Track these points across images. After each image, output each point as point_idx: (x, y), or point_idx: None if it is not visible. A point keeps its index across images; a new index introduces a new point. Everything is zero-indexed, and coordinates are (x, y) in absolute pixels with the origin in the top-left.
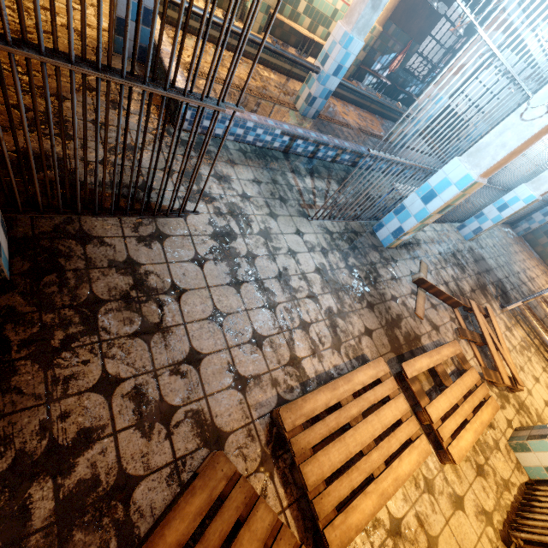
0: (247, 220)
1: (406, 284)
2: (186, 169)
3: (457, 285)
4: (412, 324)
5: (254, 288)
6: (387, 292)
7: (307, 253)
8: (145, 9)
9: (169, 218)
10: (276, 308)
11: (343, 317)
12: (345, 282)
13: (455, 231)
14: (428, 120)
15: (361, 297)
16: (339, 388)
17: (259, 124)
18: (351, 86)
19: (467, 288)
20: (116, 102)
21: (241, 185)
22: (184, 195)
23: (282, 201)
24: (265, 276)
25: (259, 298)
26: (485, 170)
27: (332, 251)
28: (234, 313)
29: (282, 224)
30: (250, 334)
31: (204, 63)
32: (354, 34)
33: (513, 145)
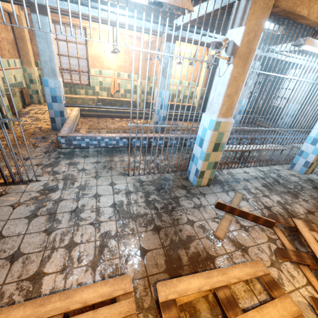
0: (73, 181)
1: (210, 210)
2: (51, 163)
3: (285, 208)
4: (206, 244)
5: (45, 219)
6: (183, 217)
7: (111, 195)
8: (60, 111)
9: (18, 185)
10: (53, 232)
11: (119, 238)
12: (137, 212)
13: (287, 169)
14: (242, 113)
15: (149, 222)
16: (48, 304)
17: (104, 136)
18: (177, 111)
19: (301, 211)
20: (36, 144)
21: (84, 165)
22: (39, 174)
23: (109, 169)
24: (62, 211)
25: (44, 225)
26: (217, 112)
27: (136, 192)
28: (12, 236)
29: (101, 181)
30: (12, 251)
31: (101, 124)
32: (162, 90)
33: (223, 91)
